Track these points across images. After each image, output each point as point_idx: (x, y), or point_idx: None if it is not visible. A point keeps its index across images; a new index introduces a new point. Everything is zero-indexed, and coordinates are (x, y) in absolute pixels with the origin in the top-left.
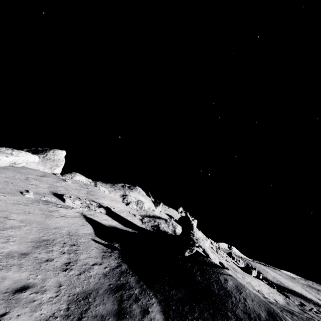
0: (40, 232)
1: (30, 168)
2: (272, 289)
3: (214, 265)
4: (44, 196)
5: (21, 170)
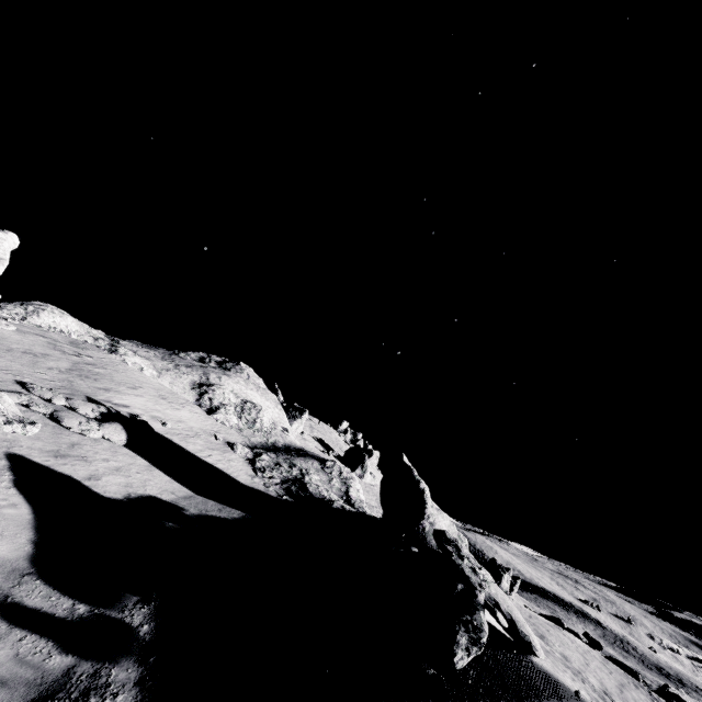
0: None
1: None
2: (611, 666)
3: None
4: None
5: None
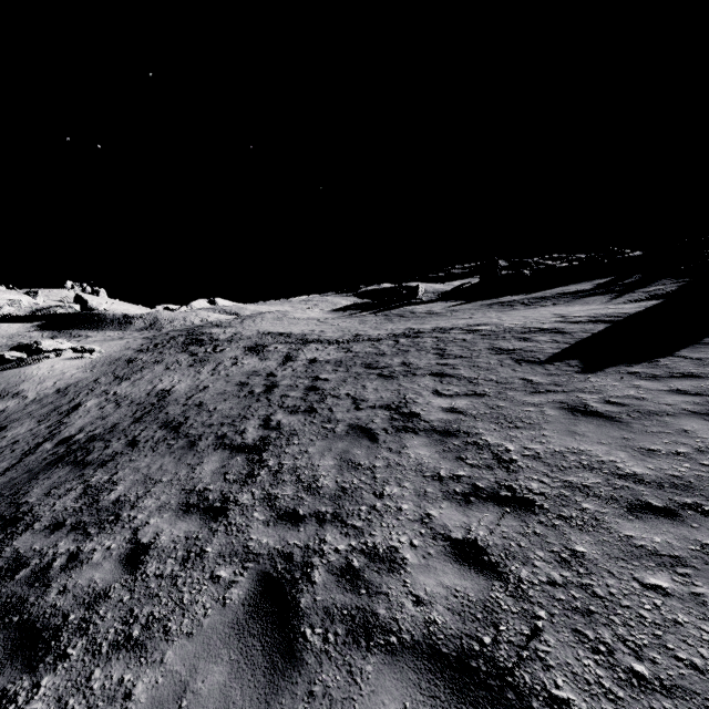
0: None
1: None
2: None
3: (104, 313)
4: None
5: None
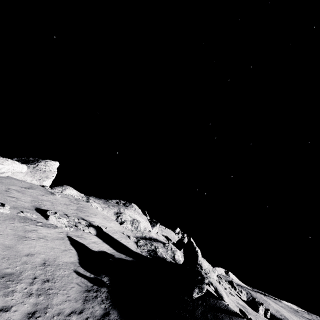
0: (3, 261)
1: (16, 178)
2: None
3: (231, 313)
4: (23, 212)
5: (3, 180)
